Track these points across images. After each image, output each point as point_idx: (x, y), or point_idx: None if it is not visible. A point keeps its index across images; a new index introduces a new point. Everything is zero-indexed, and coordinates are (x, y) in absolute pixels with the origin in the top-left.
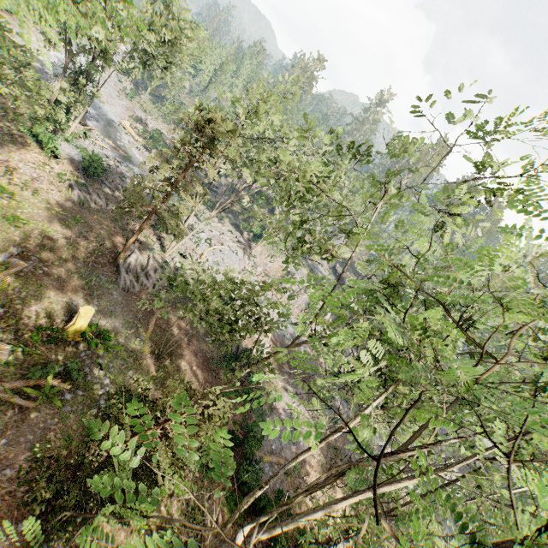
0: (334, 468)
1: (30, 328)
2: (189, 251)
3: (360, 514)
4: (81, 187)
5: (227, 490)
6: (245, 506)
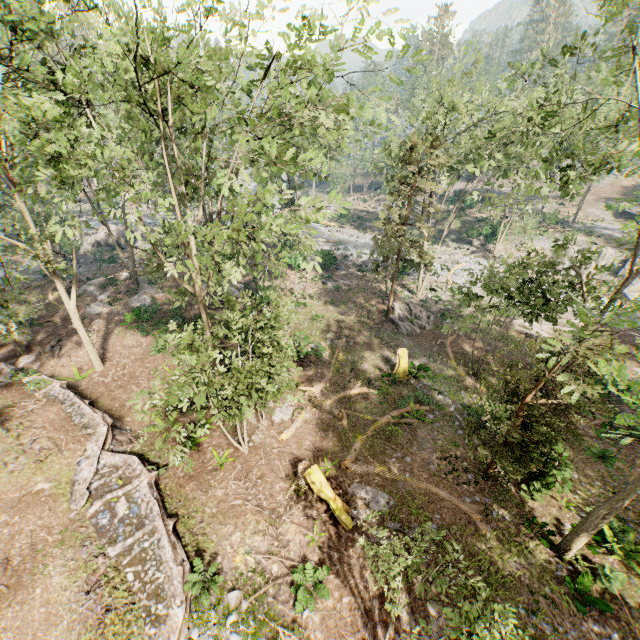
0: None
1: (373, 379)
2: (434, 284)
3: None
4: (328, 280)
5: None
6: None
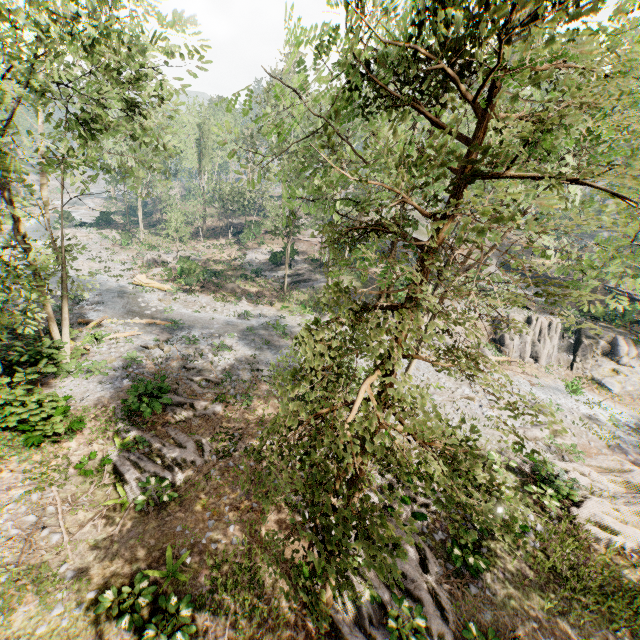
0: None
1: None
2: None
3: None
4: (137, 451)
5: None
6: None
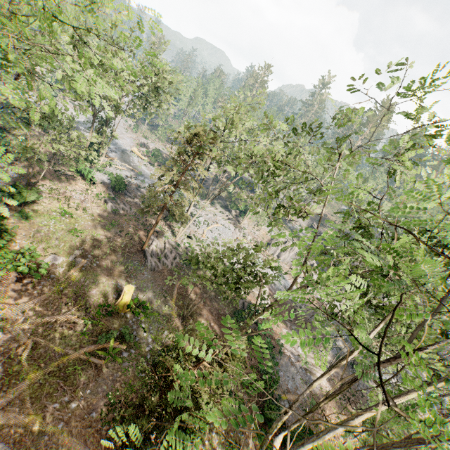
0: (343, 378)
1: (93, 306)
2: (193, 232)
3: (380, 437)
4: (112, 201)
5: (256, 425)
6: (275, 429)
